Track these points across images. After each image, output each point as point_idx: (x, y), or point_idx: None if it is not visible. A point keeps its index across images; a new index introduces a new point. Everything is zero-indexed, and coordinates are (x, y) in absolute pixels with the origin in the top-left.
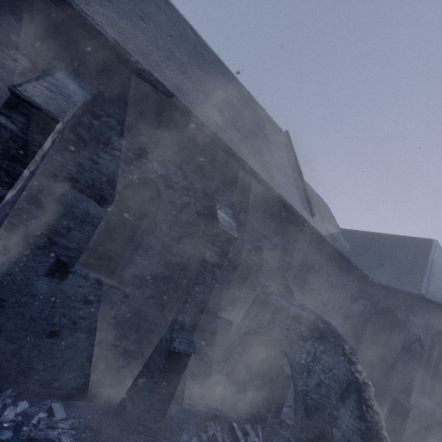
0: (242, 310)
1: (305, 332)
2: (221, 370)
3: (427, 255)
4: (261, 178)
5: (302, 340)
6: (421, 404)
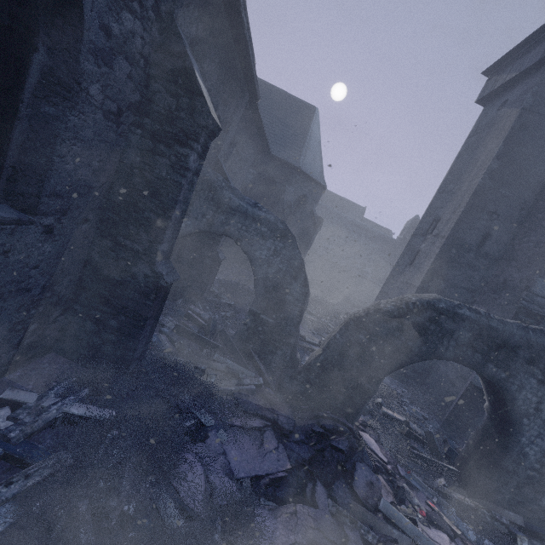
0: None
1: (266, 233)
2: None
3: (309, 126)
4: (242, 1)
5: (263, 240)
6: None
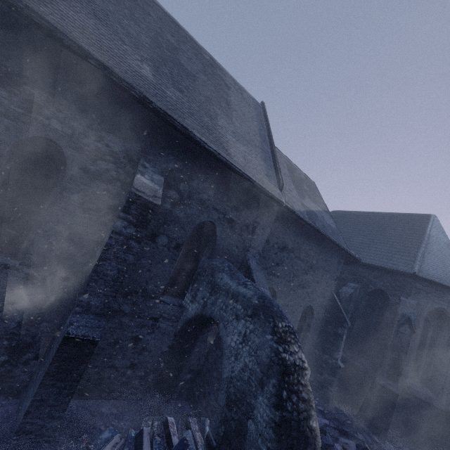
0: (192, 293)
1: (240, 310)
2: (169, 360)
3: (423, 232)
4: (199, 139)
5: (236, 320)
6: (413, 390)
